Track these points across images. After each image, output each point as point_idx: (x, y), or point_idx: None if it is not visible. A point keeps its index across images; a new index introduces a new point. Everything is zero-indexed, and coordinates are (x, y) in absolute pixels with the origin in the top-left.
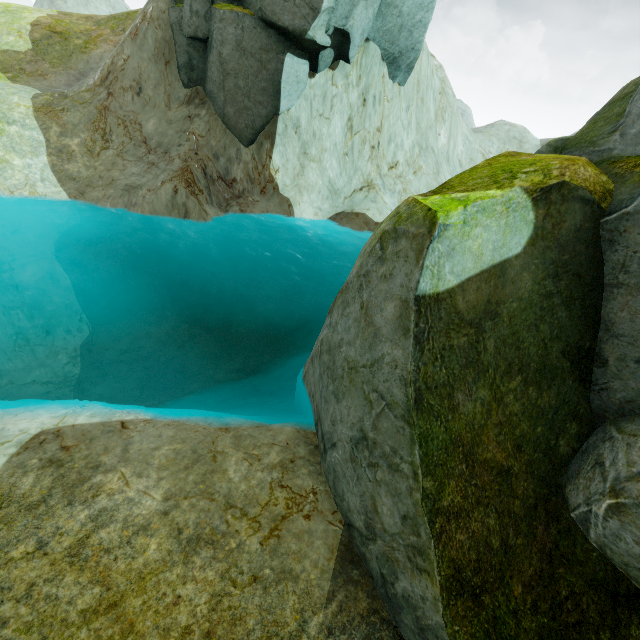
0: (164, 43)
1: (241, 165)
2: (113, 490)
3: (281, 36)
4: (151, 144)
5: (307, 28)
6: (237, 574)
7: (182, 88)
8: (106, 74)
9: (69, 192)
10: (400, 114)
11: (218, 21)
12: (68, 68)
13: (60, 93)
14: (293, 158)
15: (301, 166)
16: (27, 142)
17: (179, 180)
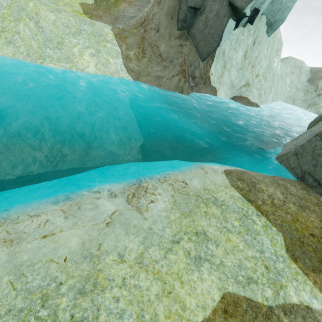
0: (172, 8)
1: (198, 70)
2: (265, 189)
3: (231, 10)
4: (163, 57)
5: (245, 7)
6: (320, 217)
7: (177, 30)
8: (143, 21)
9: (132, 77)
10: (264, 51)
11: (211, 1)
12: (110, 14)
13: (122, 28)
14: (219, 68)
15: (222, 72)
16: (114, 51)
17: (181, 75)
